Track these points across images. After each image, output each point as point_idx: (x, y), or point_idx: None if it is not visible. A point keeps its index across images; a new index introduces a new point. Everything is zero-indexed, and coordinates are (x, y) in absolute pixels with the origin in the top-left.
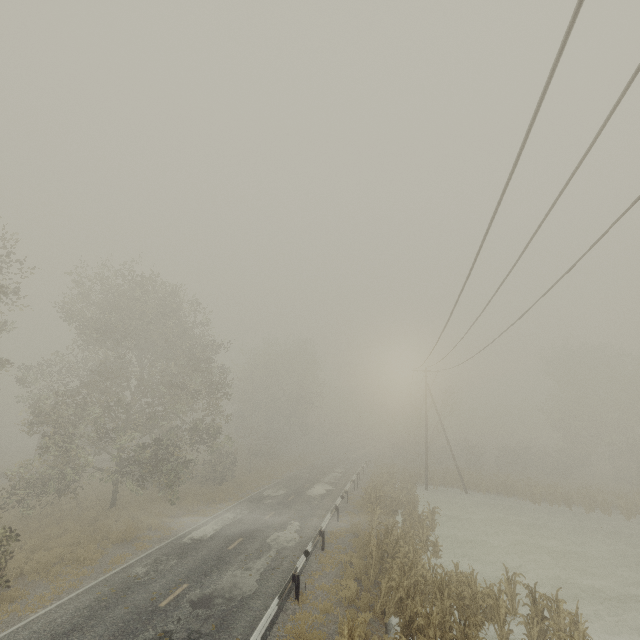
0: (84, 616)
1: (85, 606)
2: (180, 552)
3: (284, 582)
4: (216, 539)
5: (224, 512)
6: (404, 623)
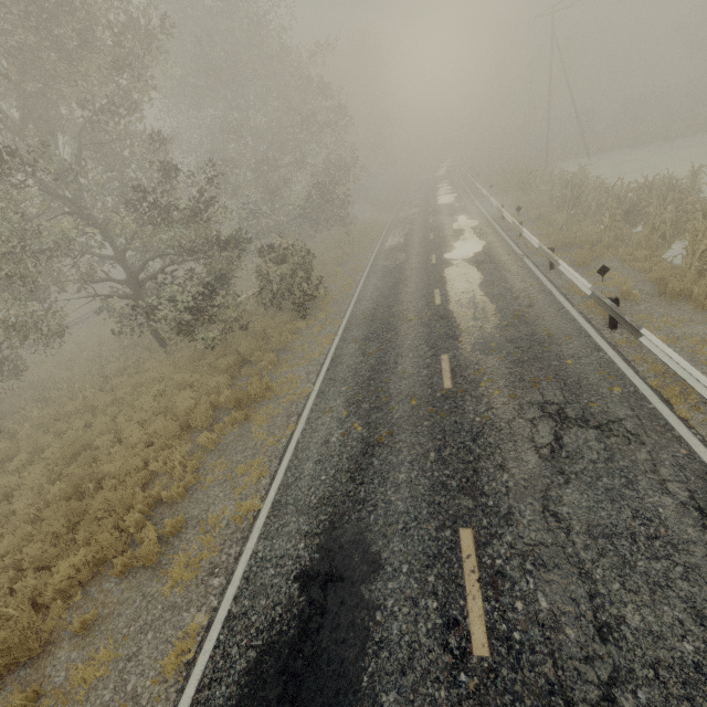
0: (392, 280)
1: (383, 279)
2: (397, 251)
3: (500, 235)
4: (412, 240)
5: (388, 232)
6: (624, 213)
